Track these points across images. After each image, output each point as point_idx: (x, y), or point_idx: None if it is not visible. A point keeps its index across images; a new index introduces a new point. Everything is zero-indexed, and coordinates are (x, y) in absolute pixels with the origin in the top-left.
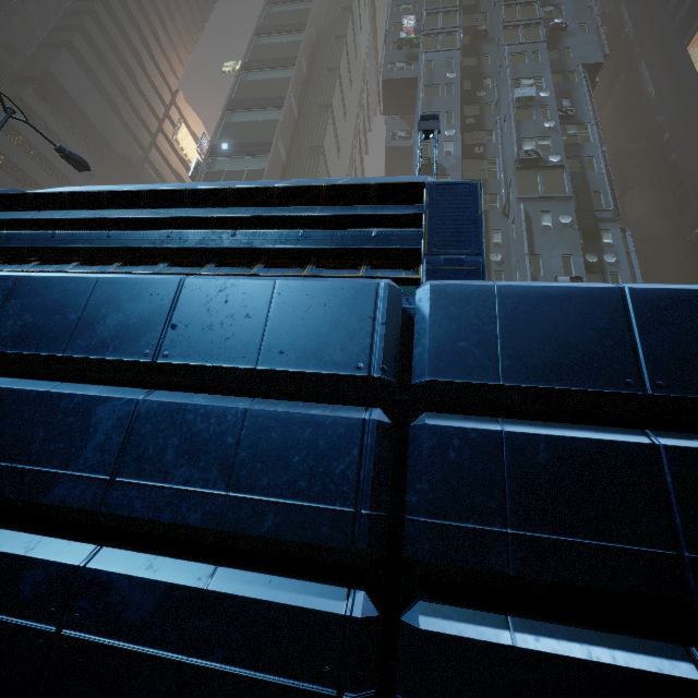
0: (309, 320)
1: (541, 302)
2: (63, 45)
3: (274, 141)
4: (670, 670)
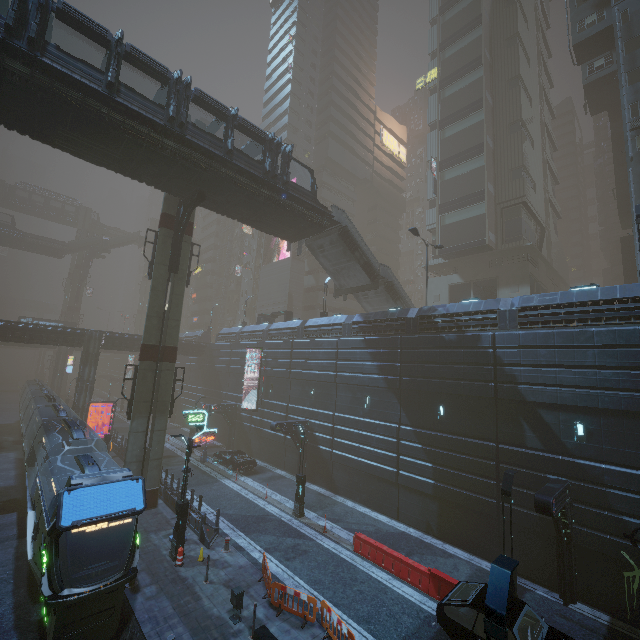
0: (625, 336)
1: None
2: (326, 134)
3: (484, 142)
4: None
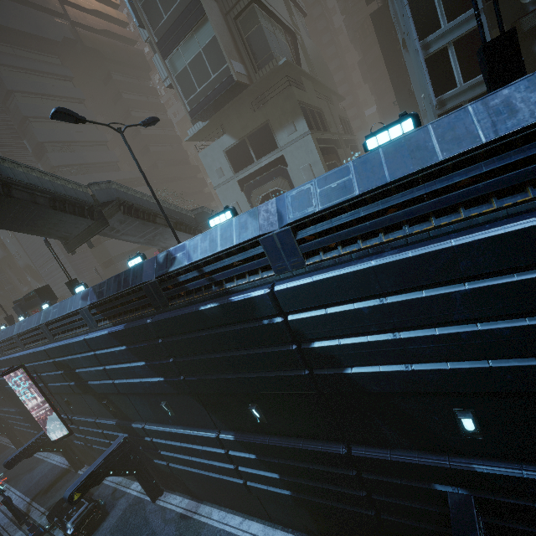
0: (530, 244)
1: None
2: None
3: None
4: None
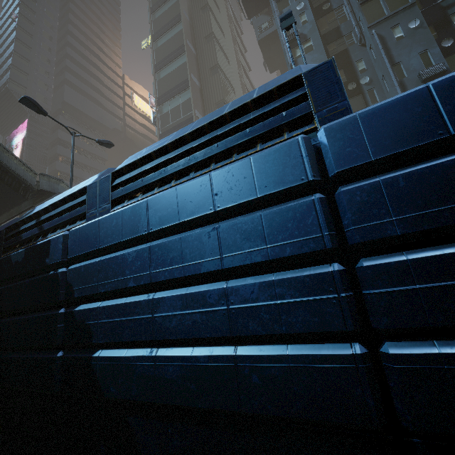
0: (272, 168)
1: (383, 113)
2: (63, 83)
3: (188, 77)
4: None
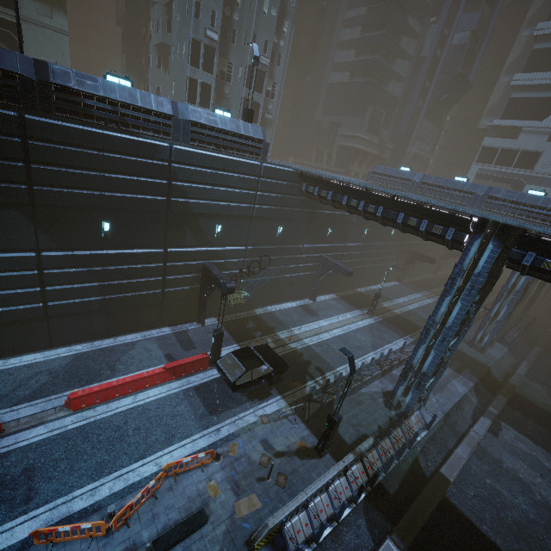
0: (253, 168)
1: (271, 169)
2: None
3: None
4: (270, 195)
